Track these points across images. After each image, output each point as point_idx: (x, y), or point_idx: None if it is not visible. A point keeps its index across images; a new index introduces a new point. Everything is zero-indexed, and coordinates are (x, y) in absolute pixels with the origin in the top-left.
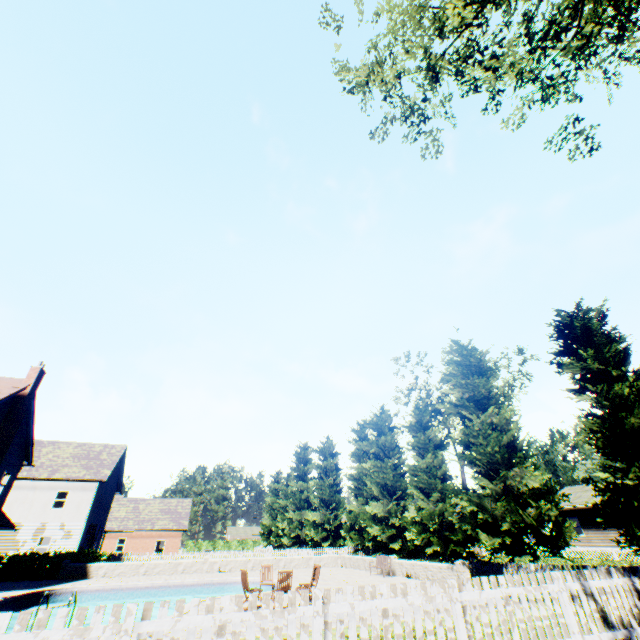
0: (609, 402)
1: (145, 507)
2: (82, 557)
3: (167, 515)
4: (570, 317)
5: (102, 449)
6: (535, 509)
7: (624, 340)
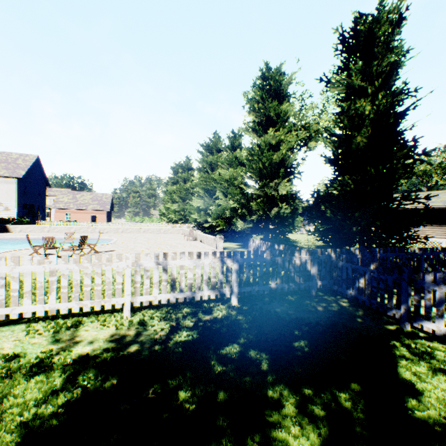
0: (350, 122)
1: (80, 197)
2: (11, 222)
3: (96, 202)
4: (360, 19)
5: (18, 157)
6: (278, 209)
7: (401, 50)
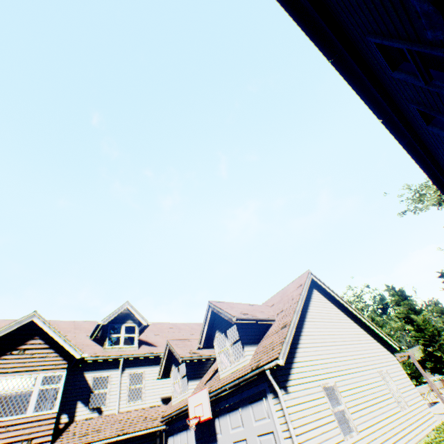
0: None
1: None
2: None
3: None
4: None
5: None
6: None
7: None
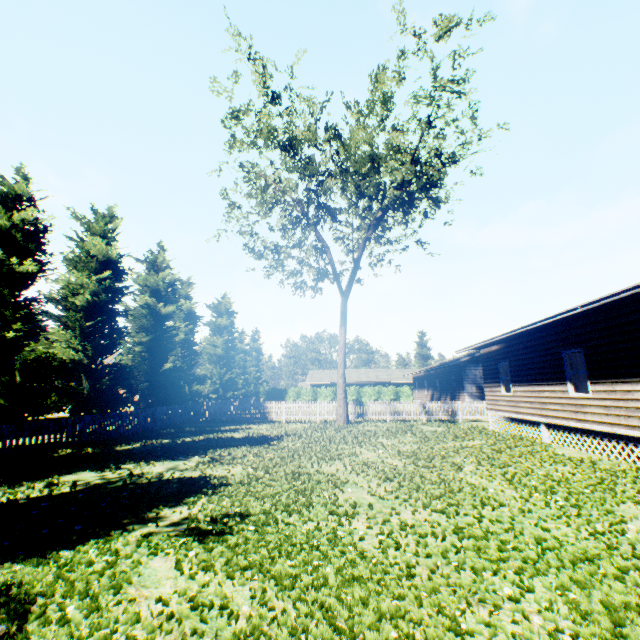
0: None
1: None
2: None
3: None
4: None
5: None
6: None
7: None
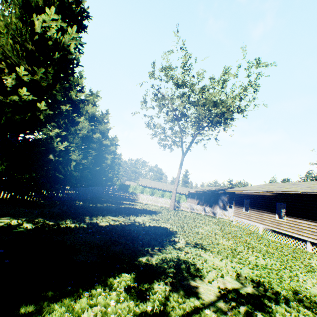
0: None
1: None
2: None
3: None
4: None
5: None
6: None
7: None
